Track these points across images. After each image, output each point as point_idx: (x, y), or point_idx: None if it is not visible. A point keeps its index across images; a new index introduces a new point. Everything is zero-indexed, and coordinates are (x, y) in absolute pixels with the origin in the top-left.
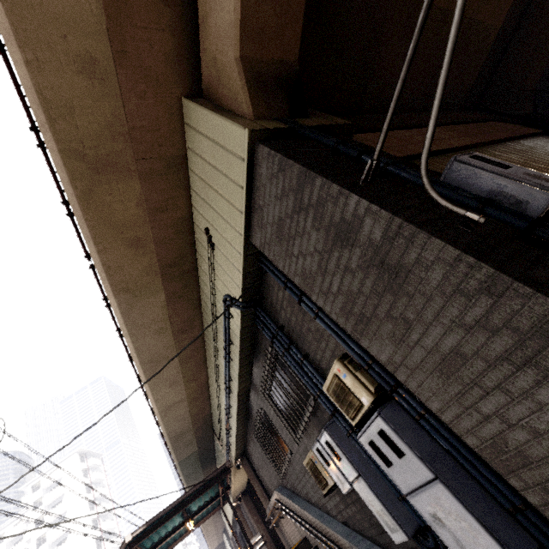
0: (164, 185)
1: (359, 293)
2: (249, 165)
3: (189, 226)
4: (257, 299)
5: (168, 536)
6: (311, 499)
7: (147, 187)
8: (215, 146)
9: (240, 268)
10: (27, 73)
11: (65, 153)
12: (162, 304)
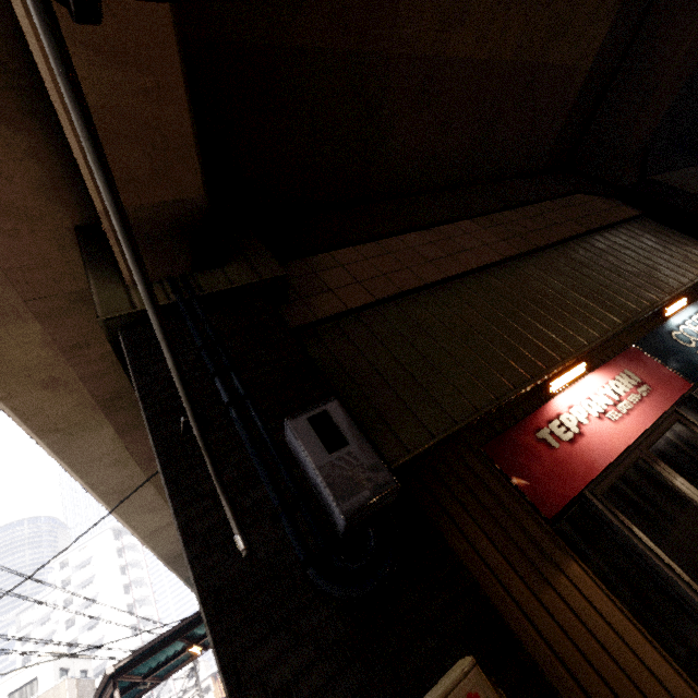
0: (76, 321)
1: None
2: (118, 351)
3: None
4: None
5: (169, 661)
6: None
7: (52, 326)
8: None
9: None
10: None
11: None
12: (113, 437)
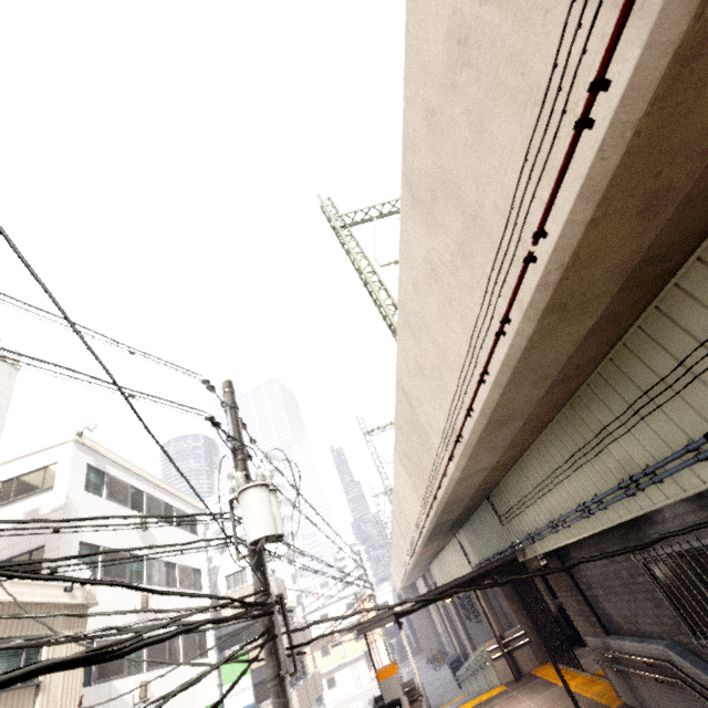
0: None
1: None
2: None
3: None
4: None
5: None
6: None
7: None
8: None
9: None
10: None
11: None
12: (578, 336)
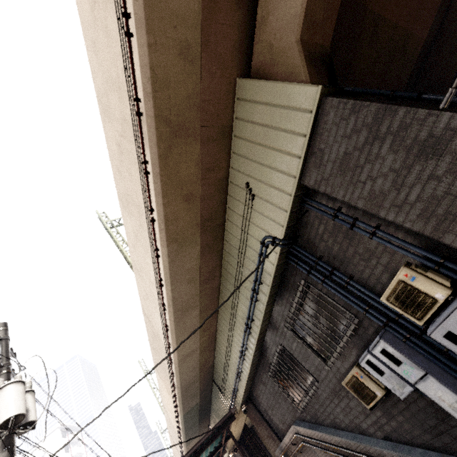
0: (214, 149)
1: (446, 195)
2: (315, 116)
3: (225, 185)
4: (294, 237)
5: None
6: (340, 424)
7: (204, 150)
8: (274, 108)
9: (288, 208)
10: (147, 53)
11: (158, 119)
12: (197, 255)
